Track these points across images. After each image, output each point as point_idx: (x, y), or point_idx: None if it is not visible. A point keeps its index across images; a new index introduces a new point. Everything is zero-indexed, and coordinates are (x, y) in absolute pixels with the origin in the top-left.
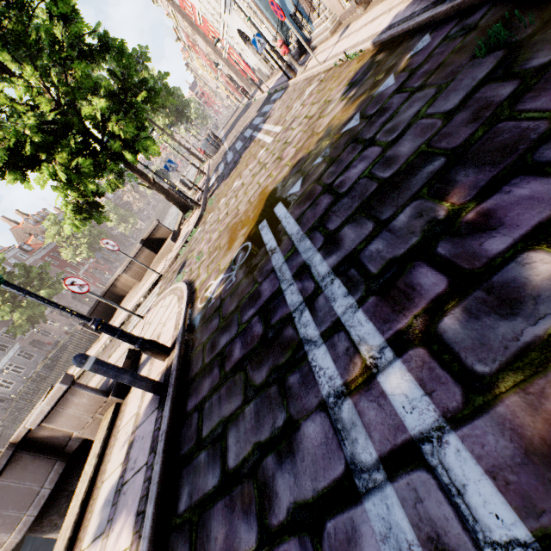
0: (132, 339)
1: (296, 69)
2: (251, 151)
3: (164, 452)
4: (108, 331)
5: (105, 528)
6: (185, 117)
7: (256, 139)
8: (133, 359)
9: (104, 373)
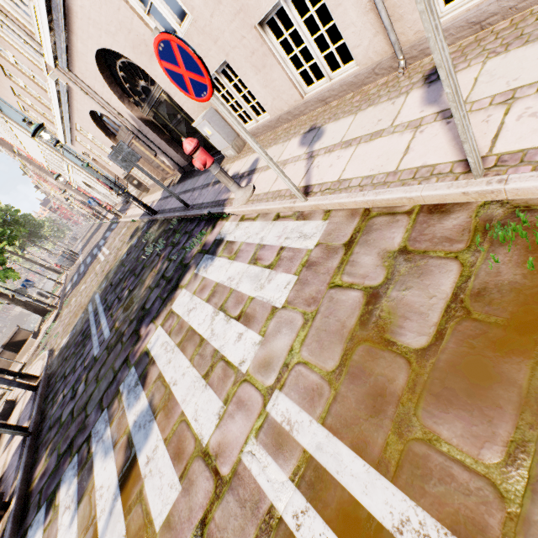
0: (15, 373)
1: (124, 211)
2: (94, 266)
3: (40, 397)
4: (1, 371)
5: (10, 442)
6: (38, 236)
7: (98, 257)
8: (11, 404)
9: (4, 382)
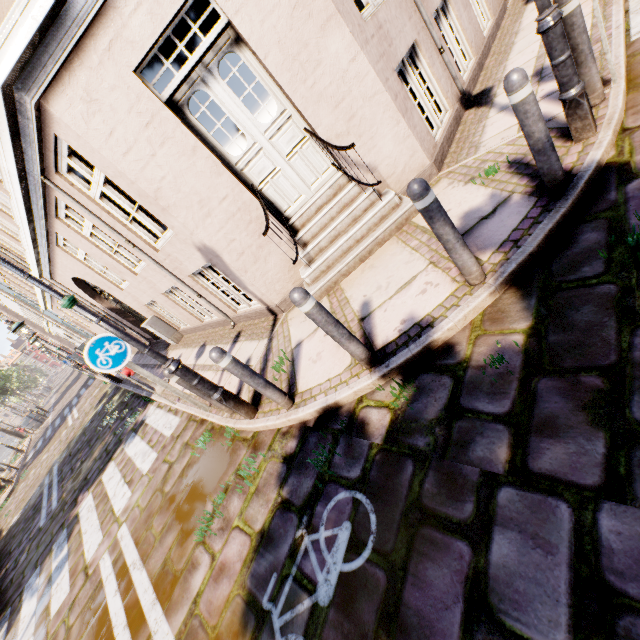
0: None
1: None
2: (61, 430)
3: None
4: None
5: None
6: (3, 392)
7: (67, 420)
8: None
9: None
